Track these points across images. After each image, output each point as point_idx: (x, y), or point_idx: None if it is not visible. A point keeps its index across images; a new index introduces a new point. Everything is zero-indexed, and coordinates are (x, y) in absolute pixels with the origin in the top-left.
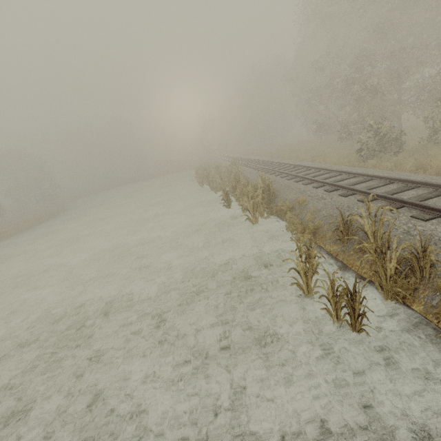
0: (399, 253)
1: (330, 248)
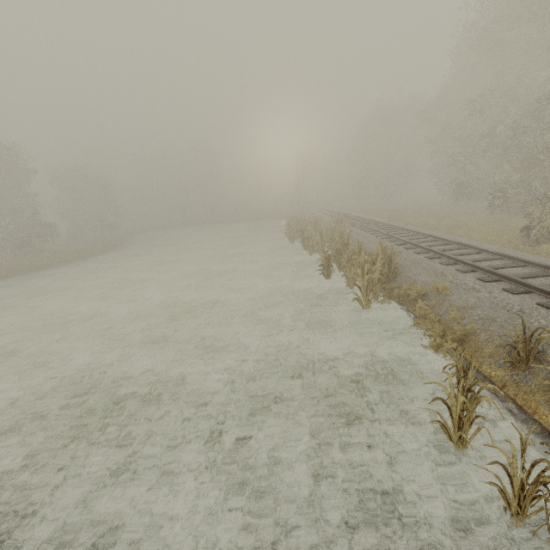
0: None
1: (490, 371)
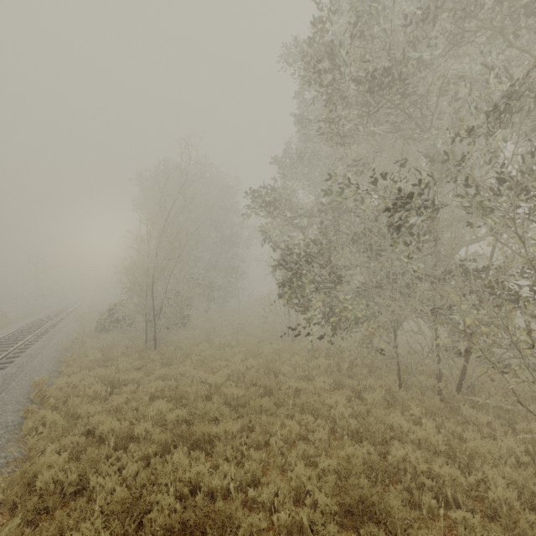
0: None
1: None
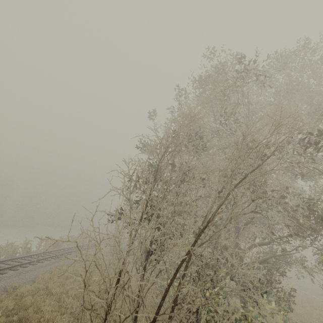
0: (14, 248)
1: None
